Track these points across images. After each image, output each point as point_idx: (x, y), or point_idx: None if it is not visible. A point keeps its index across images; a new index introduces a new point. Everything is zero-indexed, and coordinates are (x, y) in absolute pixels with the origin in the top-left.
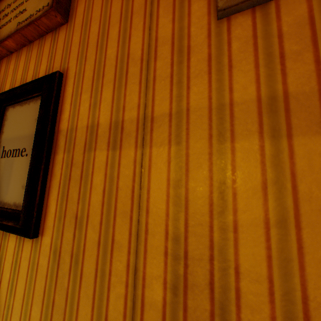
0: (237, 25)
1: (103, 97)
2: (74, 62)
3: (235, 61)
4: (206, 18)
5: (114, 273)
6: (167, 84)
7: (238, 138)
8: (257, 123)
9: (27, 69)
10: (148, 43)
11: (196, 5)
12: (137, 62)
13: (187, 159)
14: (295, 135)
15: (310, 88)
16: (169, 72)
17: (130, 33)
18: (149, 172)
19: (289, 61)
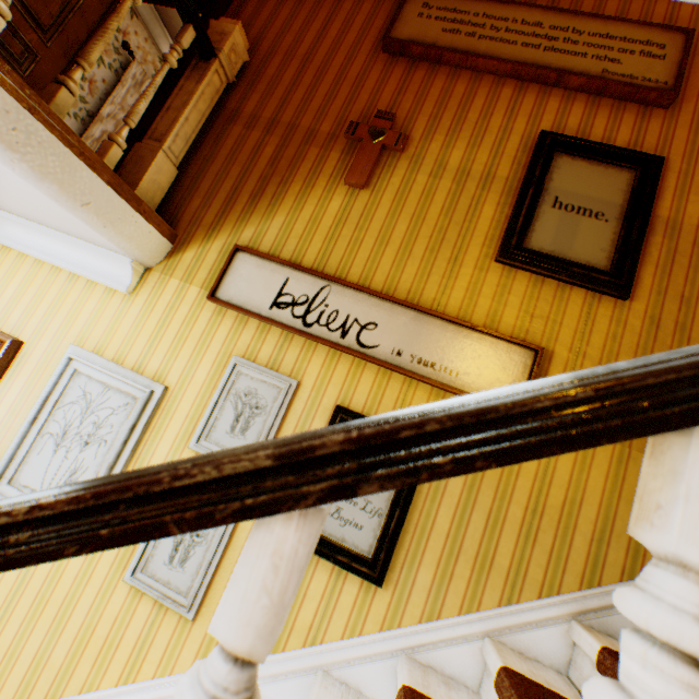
0: None
1: None
2: (677, 158)
3: None
4: None
5: None
6: None
7: None
8: None
9: (588, 124)
10: None
11: None
12: None
13: None
14: None
15: None
16: None
17: None
18: None
19: None
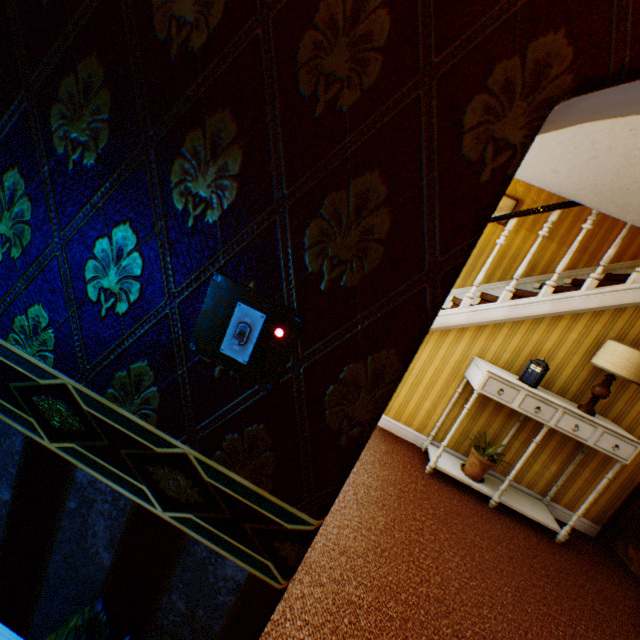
0: None
1: None
2: None
3: None
4: None
5: None
6: None
7: None
8: None
9: None
10: None
11: None
12: None
13: None
14: None
15: None
16: None
17: None
18: None
19: None
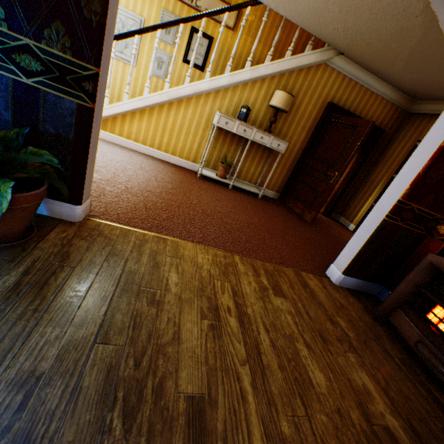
0: None
1: None
2: None
3: None
4: None
5: None
6: None
7: None
8: None
9: None
10: None
11: None
12: None
13: None
14: None
15: None
16: None
17: None
18: None
19: None
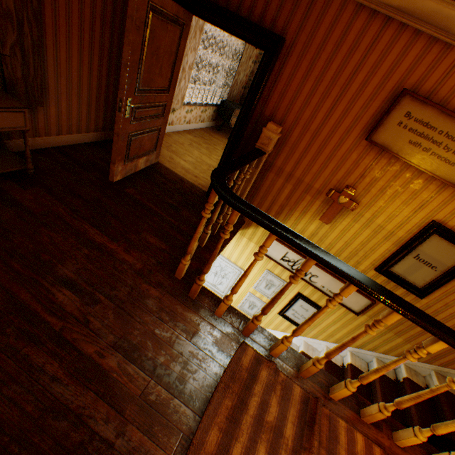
0: None
1: None
2: None
3: None
4: None
5: (450, 321)
6: None
7: None
8: None
9: None
10: None
11: None
12: None
13: None
14: None
15: None
16: None
17: None
18: None
19: None
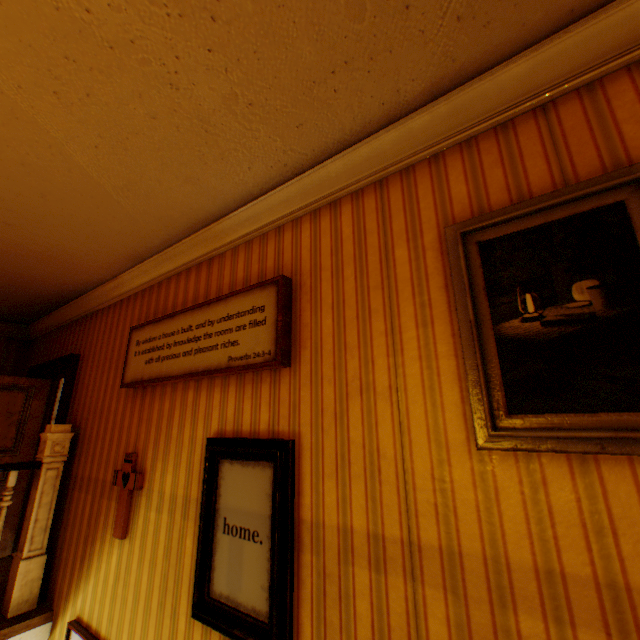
0: (501, 465)
1: (352, 492)
2: (308, 427)
3: (504, 509)
4: (465, 440)
5: None
6: (431, 507)
7: (520, 607)
8: (537, 596)
9: (240, 410)
10: (400, 442)
11: (451, 417)
12: (390, 462)
13: (467, 615)
14: (577, 624)
15: (585, 574)
16: (431, 492)
17: (375, 418)
18: (425, 618)
19: (560, 533)
